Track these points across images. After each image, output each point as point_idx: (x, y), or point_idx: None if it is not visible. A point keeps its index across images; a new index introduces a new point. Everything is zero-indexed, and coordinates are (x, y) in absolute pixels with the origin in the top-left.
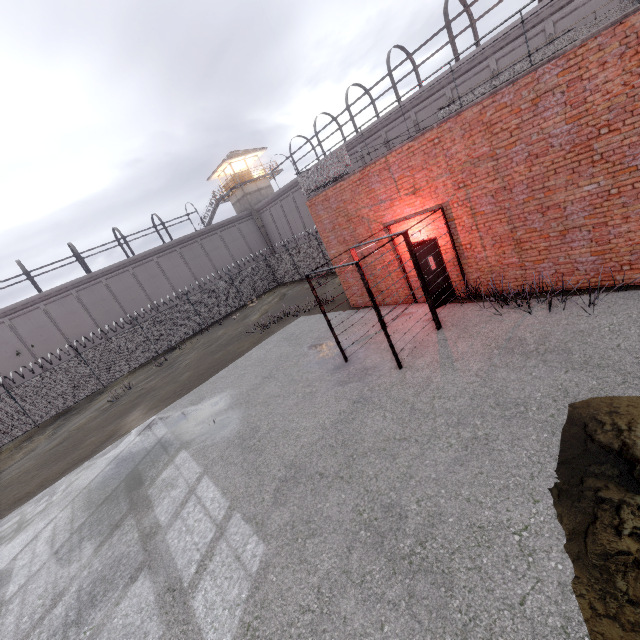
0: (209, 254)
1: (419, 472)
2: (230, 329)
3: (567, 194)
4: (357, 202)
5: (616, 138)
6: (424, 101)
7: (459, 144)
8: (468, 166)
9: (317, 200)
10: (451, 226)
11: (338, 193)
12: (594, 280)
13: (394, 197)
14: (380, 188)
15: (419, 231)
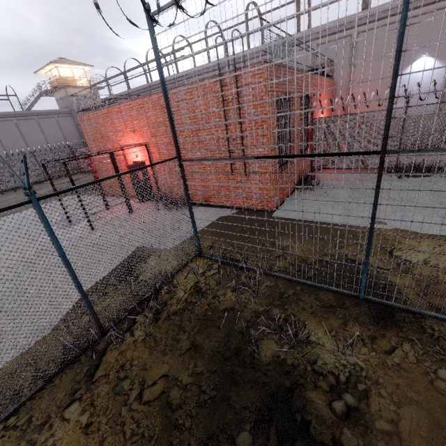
0: (24, 133)
1: (50, 277)
2: (20, 195)
3: (192, 154)
4: (106, 127)
5: (205, 133)
6: (191, 78)
7: (151, 112)
8: (156, 125)
9: (84, 118)
10: (151, 157)
11: (96, 117)
12: (204, 200)
13: (124, 131)
14: (117, 123)
15: (137, 155)
